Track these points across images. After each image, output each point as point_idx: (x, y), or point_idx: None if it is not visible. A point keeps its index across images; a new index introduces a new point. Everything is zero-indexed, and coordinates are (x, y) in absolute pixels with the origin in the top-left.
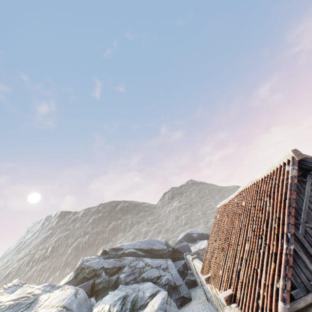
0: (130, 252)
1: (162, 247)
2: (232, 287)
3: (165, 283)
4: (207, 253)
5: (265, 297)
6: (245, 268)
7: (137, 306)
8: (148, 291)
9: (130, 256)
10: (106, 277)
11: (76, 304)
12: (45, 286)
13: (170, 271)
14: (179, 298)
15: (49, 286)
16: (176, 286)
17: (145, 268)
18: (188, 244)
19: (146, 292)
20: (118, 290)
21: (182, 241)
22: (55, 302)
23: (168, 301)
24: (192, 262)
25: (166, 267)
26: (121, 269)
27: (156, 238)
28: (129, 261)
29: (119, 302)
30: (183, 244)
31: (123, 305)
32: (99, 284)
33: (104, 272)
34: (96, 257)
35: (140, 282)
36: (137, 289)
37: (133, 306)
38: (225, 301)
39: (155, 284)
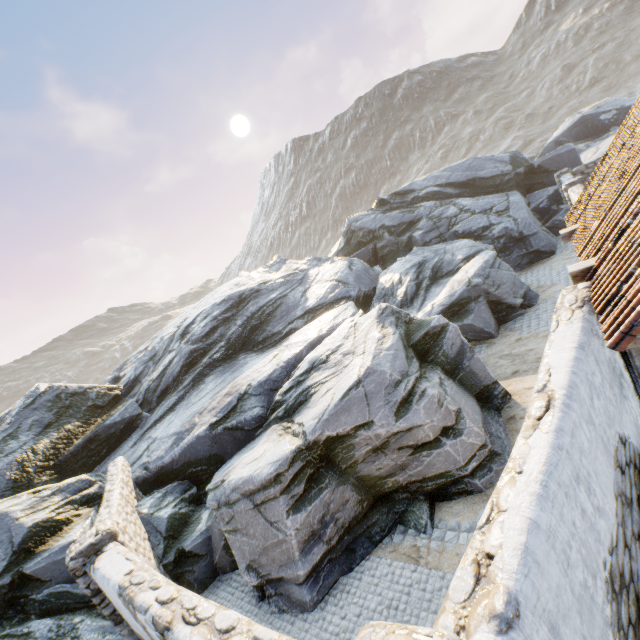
0: (429, 194)
1: (499, 170)
2: (598, 256)
3: (500, 236)
4: (592, 179)
5: (636, 283)
6: (638, 225)
7: (442, 274)
8: (460, 253)
9: (429, 201)
10: (391, 239)
11: (353, 278)
12: (310, 261)
13: (512, 215)
14: (526, 254)
15: (315, 261)
16: (523, 237)
17: (458, 217)
18: (575, 150)
19: (457, 254)
20: (411, 255)
21: (562, 142)
22: (327, 277)
23: (496, 264)
24: (566, 194)
25: (505, 209)
26: (414, 224)
27: (497, 145)
28: (428, 210)
29: (412, 271)
30: (557, 152)
31: (418, 274)
32: (383, 249)
33: (386, 233)
34: (368, 213)
35: (449, 239)
36: (442, 252)
37: (436, 274)
38: (572, 278)
39: (476, 241)
